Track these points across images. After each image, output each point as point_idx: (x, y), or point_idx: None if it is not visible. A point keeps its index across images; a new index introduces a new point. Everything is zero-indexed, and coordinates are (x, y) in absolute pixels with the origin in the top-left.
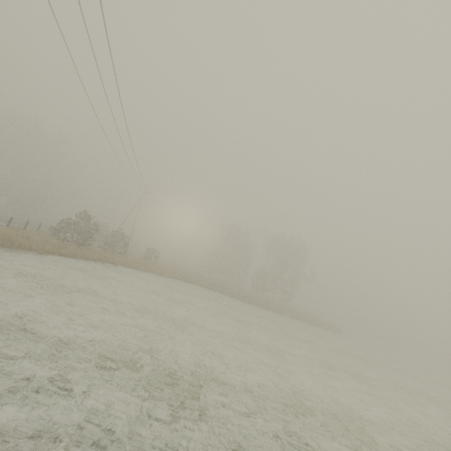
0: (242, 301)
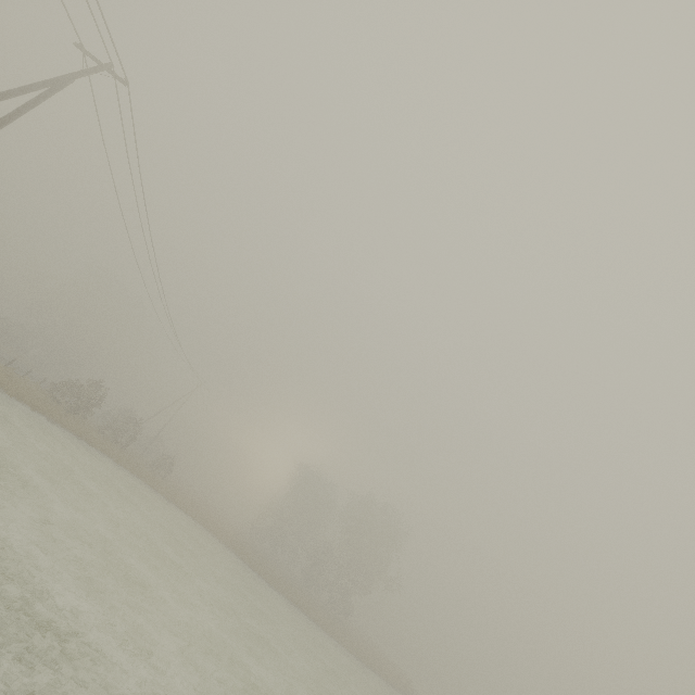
0: (252, 568)
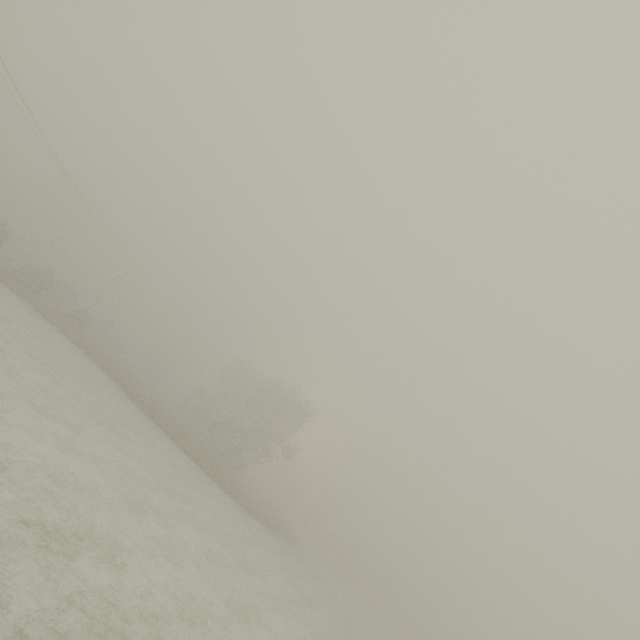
0: (131, 398)
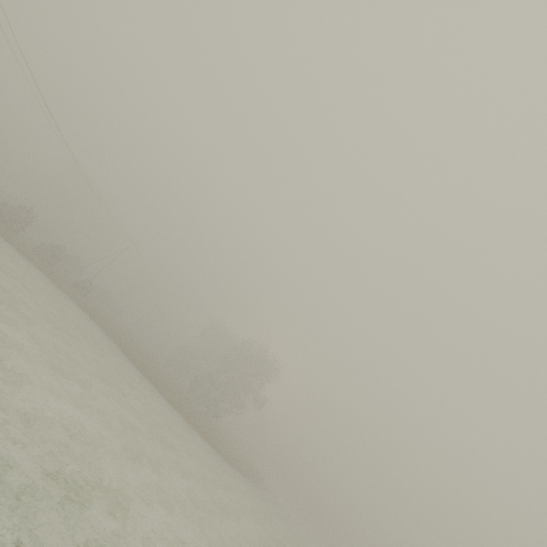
0: (126, 356)
